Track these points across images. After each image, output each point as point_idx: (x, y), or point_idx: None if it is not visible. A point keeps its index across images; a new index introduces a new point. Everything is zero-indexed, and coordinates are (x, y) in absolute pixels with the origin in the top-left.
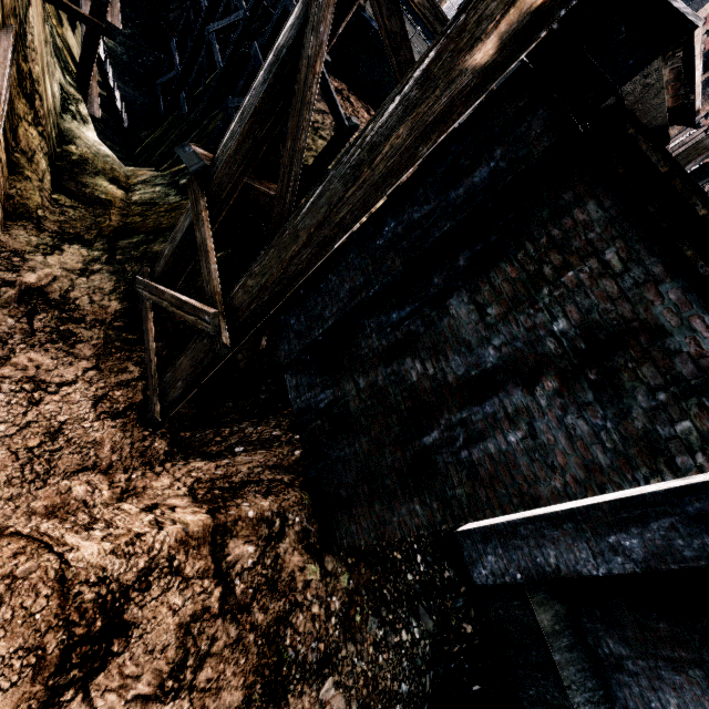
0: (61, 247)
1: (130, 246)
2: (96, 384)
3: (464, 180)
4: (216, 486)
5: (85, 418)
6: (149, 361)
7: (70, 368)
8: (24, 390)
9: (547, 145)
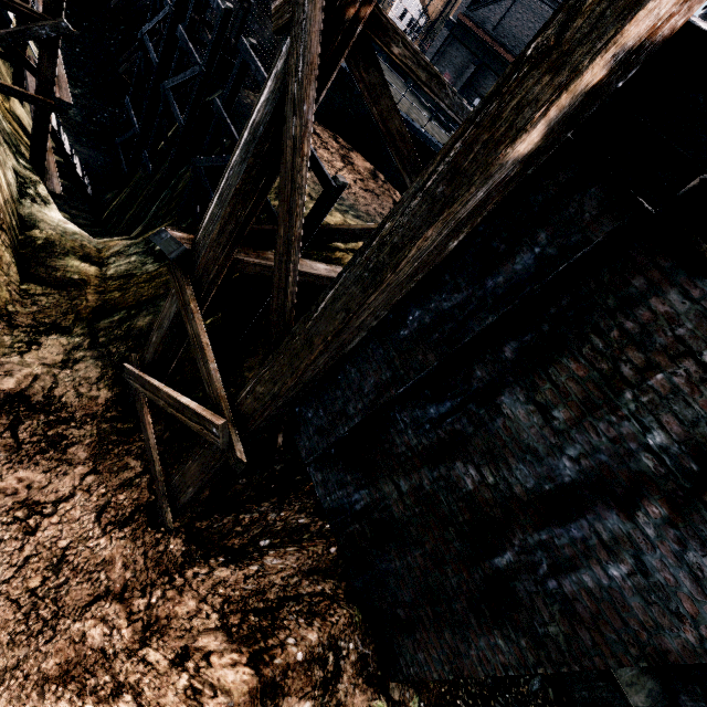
0: (38, 341)
1: (112, 325)
2: (97, 492)
3: (502, 266)
4: (250, 608)
5: (90, 535)
6: (151, 461)
7: (65, 479)
8: (17, 519)
9: (609, 230)
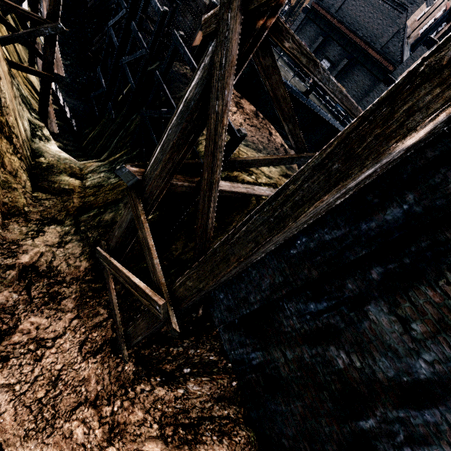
0: (43, 230)
1: (89, 218)
2: (79, 331)
3: (375, 215)
4: (179, 422)
5: (75, 361)
6: (114, 314)
7: (59, 322)
8: (30, 350)
9: None
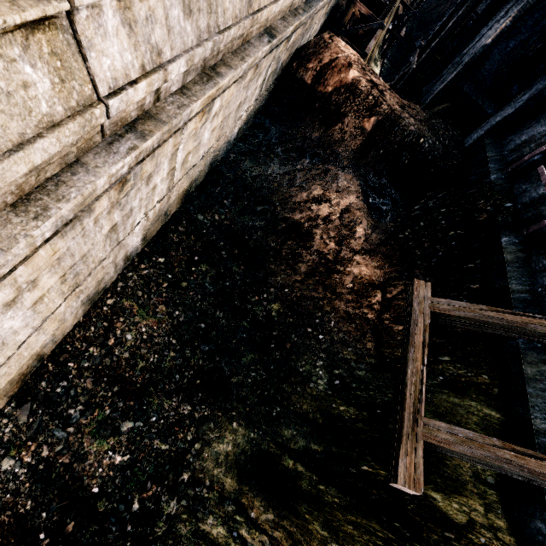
0: None
1: None
2: None
3: (493, 3)
4: None
5: None
6: None
7: None
8: None
9: None
